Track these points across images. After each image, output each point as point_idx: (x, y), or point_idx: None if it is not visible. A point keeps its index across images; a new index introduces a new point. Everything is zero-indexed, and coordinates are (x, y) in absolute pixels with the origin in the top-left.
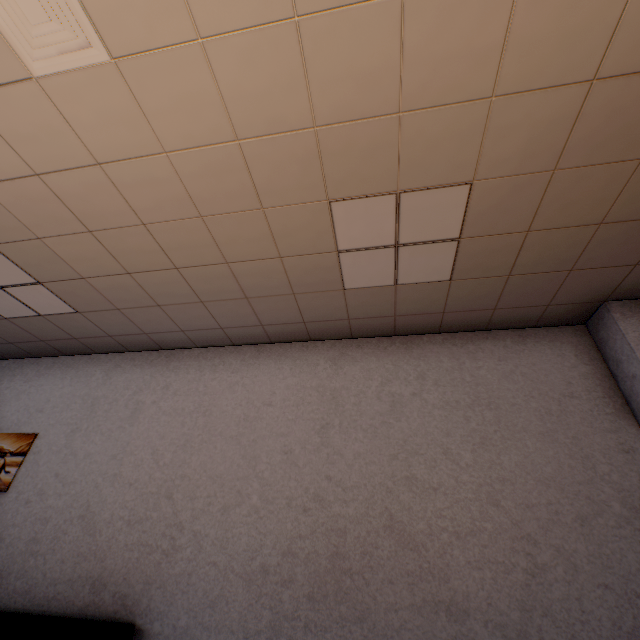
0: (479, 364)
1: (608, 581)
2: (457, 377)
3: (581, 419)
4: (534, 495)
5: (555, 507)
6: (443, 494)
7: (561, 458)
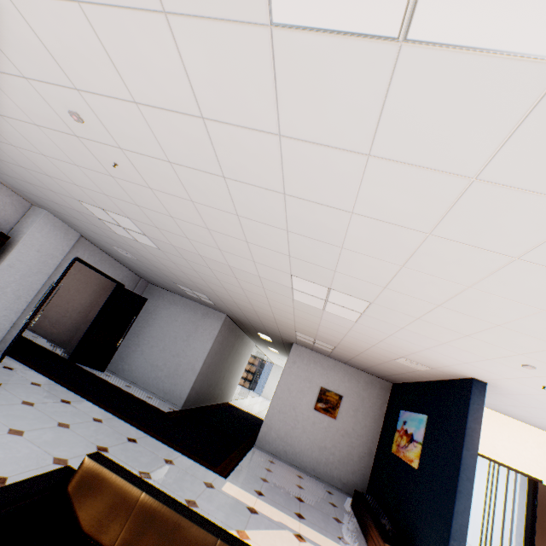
0: (95, 273)
1: (74, 322)
2: (87, 274)
3: (101, 295)
4: (77, 305)
5: (78, 308)
6: (61, 298)
7: (89, 300)
